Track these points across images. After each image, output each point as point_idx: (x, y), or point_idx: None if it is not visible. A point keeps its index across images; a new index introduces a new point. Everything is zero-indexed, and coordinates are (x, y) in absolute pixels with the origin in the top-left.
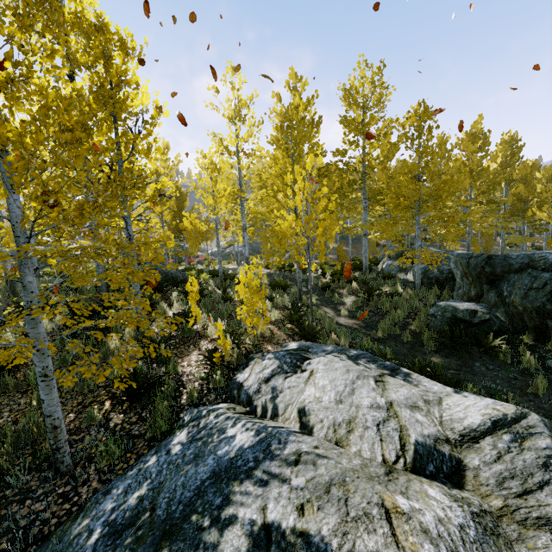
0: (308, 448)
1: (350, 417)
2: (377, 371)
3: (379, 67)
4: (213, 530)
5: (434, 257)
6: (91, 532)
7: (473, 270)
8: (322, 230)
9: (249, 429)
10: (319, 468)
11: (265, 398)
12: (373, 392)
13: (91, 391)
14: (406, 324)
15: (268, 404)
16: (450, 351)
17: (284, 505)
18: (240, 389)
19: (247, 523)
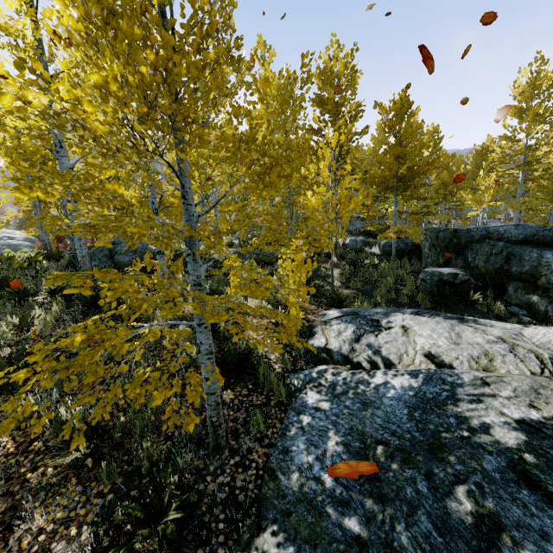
0: (483, 374)
1: (482, 351)
2: (450, 321)
3: (353, 50)
4: (479, 435)
5: (403, 232)
6: (318, 479)
7: (441, 242)
8: (353, 206)
9: (398, 375)
10: (511, 383)
11: (365, 354)
12: (476, 333)
13: (172, 375)
14: (397, 289)
15: (374, 358)
16: (444, 307)
17: (516, 408)
18: (329, 352)
19: (502, 424)
